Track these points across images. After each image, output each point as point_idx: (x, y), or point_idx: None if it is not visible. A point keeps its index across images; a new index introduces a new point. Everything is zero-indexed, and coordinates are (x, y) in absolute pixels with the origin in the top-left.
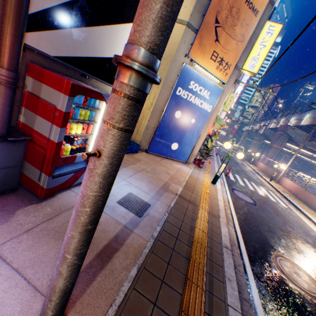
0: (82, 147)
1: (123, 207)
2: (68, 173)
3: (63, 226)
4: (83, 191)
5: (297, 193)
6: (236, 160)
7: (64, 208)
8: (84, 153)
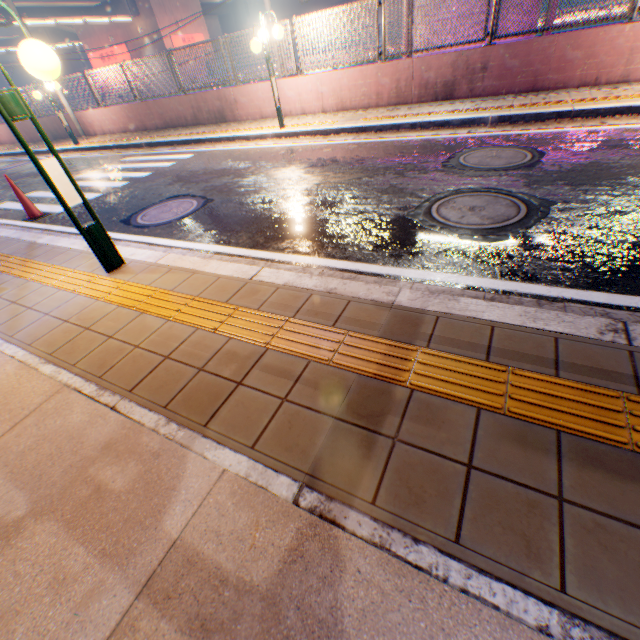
0: None
1: None
2: None
3: None
4: None
5: (143, 121)
6: None
7: None
8: None
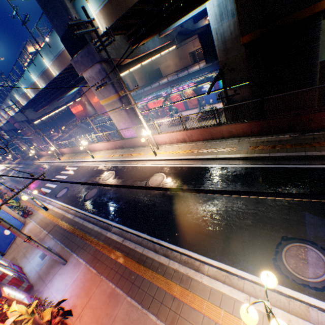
0: (12, 274)
1: (46, 257)
2: (23, 278)
3: (46, 272)
4: (43, 249)
5: (74, 151)
6: (32, 170)
7: (39, 277)
8: (38, 246)
